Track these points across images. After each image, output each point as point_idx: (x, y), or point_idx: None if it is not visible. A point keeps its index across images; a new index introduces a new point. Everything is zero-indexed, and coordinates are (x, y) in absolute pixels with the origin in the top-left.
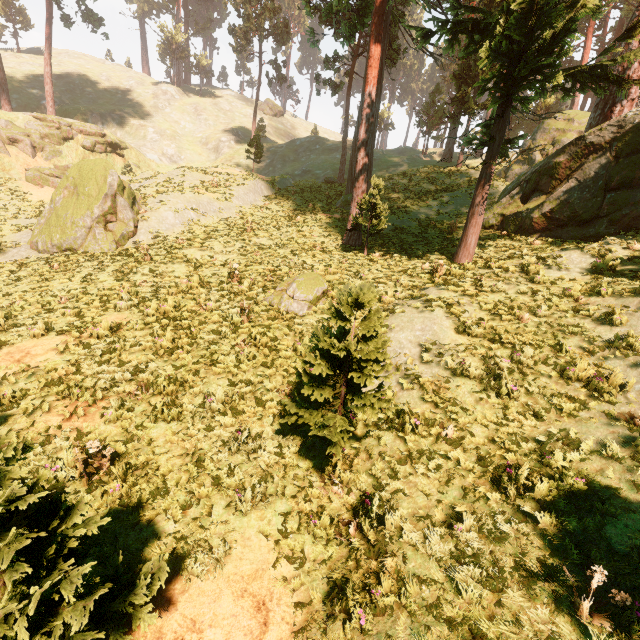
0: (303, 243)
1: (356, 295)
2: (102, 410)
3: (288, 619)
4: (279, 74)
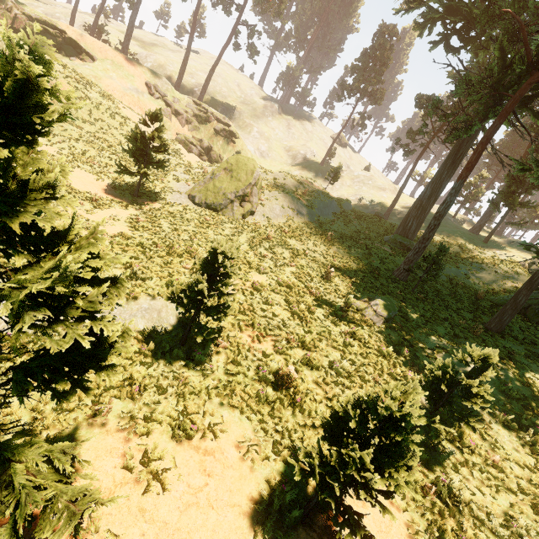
0: (366, 264)
1: (488, 355)
2: (270, 342)
3: (402, 525)
4: (362, 123)
